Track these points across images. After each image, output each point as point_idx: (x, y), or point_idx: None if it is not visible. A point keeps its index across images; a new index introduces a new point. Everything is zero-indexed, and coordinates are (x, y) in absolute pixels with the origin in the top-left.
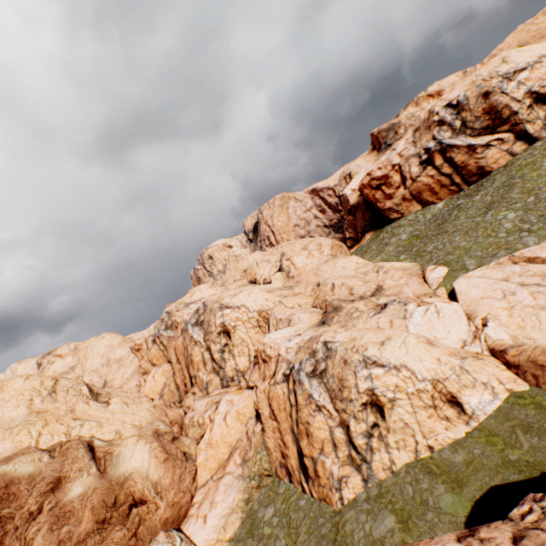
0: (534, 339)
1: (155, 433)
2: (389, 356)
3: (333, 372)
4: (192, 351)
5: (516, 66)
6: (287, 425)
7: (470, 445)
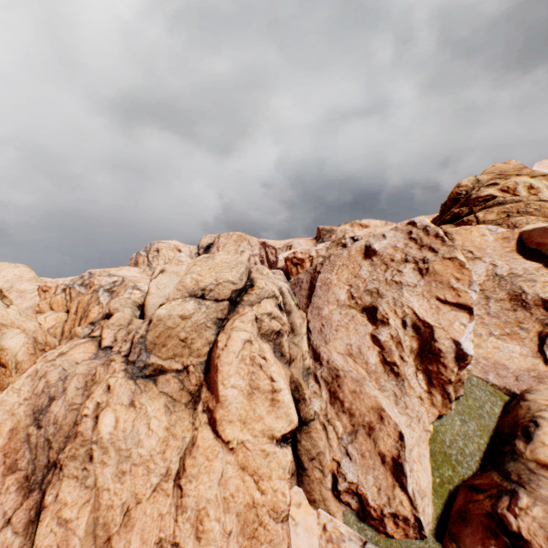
0: None
1: (34, 338)
2: None
3: None
4: (93, 308)
5: None
6: None
7: None
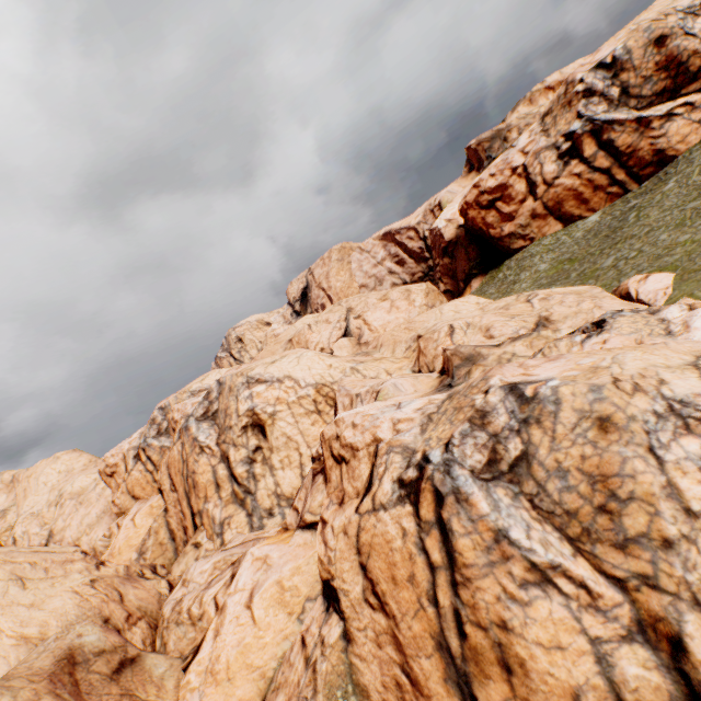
0: None
1: (62, 663)
2: None
3: (558, 459)
4: (195, 464)
5: None
6: (420, 627)
7: None
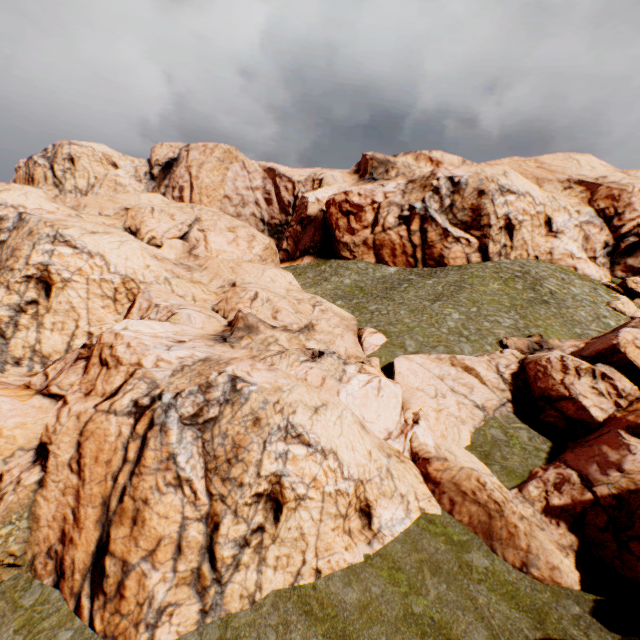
0: (456, 456)
1: None
2: (322, 432)
3: (228, 428)
4: None
5: (511, 186)
6: (99, 490)
7: (369, 579)
